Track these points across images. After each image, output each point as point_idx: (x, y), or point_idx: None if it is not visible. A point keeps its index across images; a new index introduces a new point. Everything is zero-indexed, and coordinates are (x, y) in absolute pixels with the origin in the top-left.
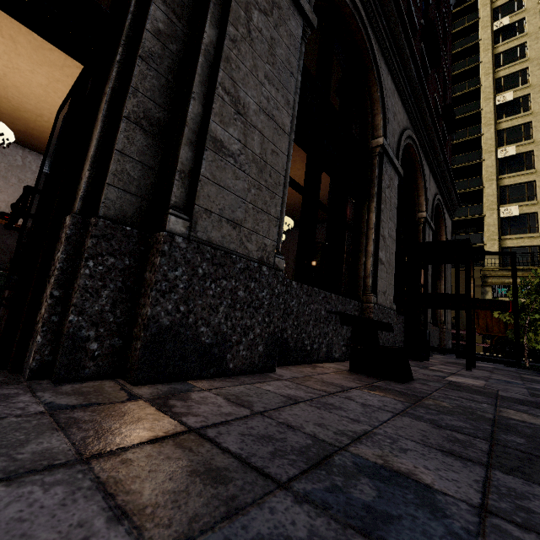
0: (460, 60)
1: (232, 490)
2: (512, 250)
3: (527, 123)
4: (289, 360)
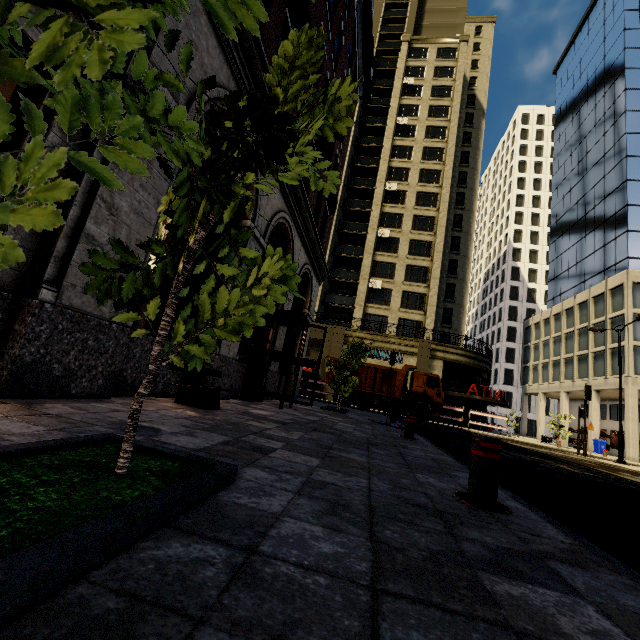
0: (371, 134)
1: (79, 425)
2: (371, 316)
3: (401, 215)
4: (126, 393)
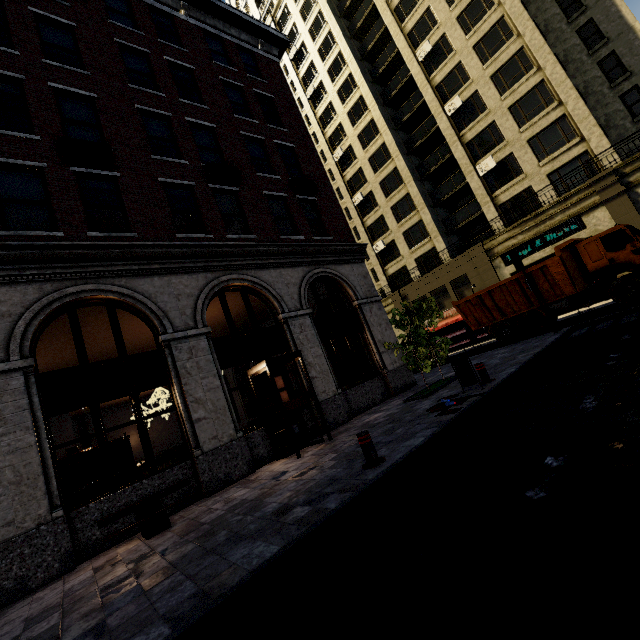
0: (370, 28)
1: None
2: (509, 203)
3: (458, 64)
4: (106, 547)
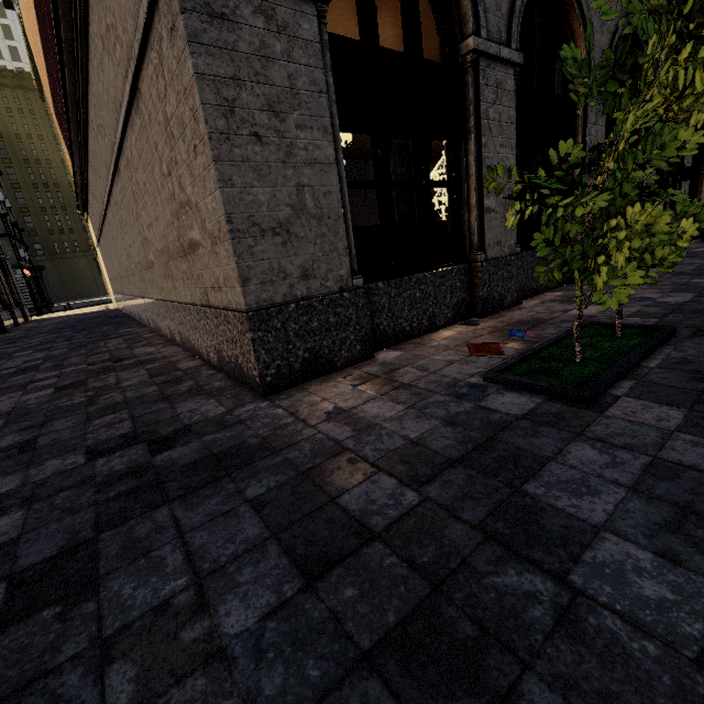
0: None
1: None
2: None
3: None
4: None
